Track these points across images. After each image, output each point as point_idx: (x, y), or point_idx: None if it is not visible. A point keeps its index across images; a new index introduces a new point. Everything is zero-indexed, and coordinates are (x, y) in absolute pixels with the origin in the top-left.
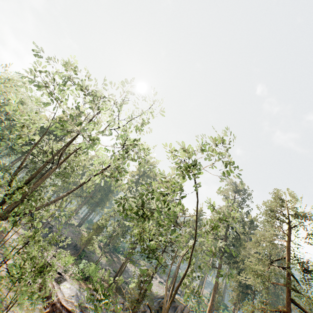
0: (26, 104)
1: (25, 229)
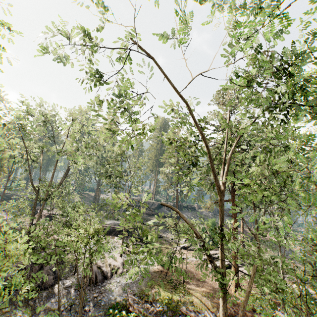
0: None
1: None
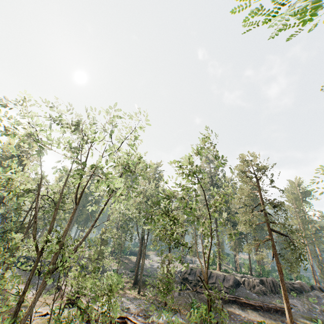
0: None
1: (22, 275)
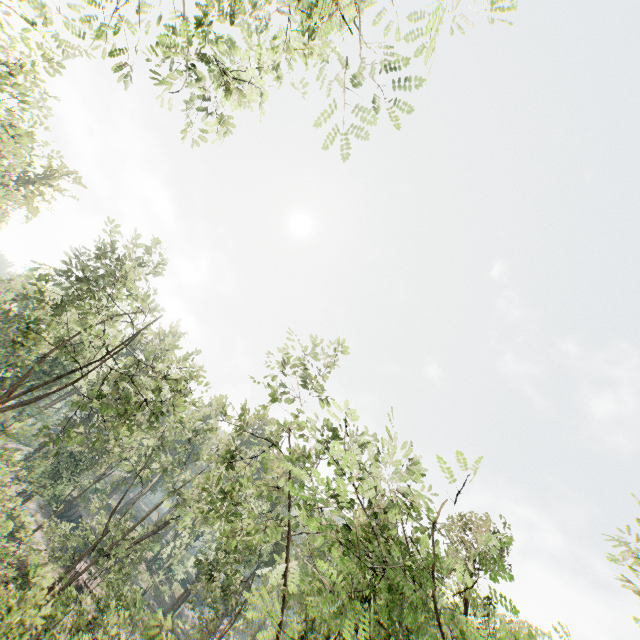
0: None
1: (45, 514)
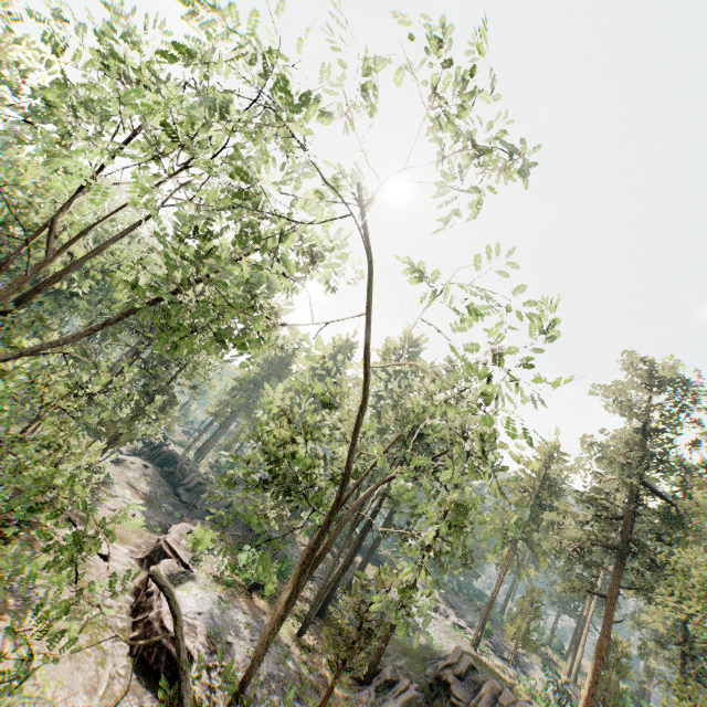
0: (138, 237)
1: (152, 484)
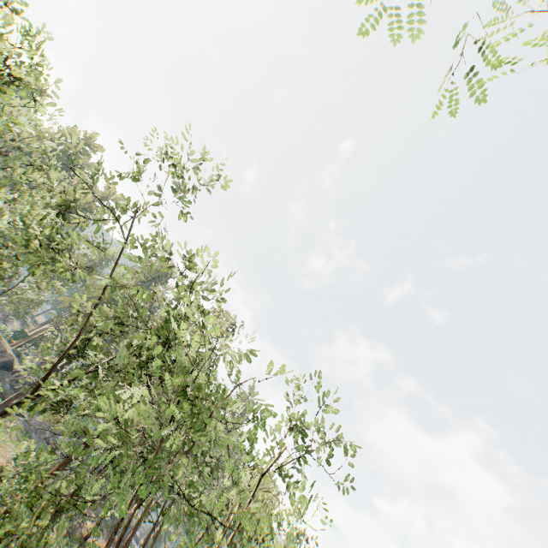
0: None
1: None
